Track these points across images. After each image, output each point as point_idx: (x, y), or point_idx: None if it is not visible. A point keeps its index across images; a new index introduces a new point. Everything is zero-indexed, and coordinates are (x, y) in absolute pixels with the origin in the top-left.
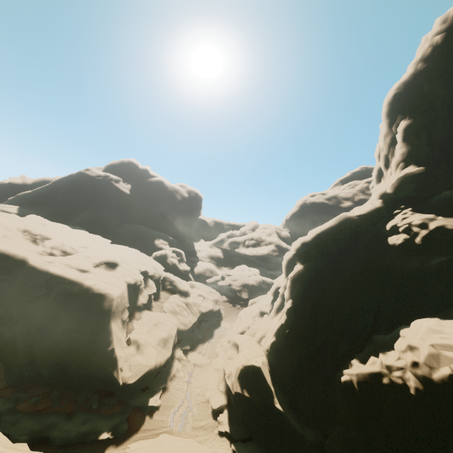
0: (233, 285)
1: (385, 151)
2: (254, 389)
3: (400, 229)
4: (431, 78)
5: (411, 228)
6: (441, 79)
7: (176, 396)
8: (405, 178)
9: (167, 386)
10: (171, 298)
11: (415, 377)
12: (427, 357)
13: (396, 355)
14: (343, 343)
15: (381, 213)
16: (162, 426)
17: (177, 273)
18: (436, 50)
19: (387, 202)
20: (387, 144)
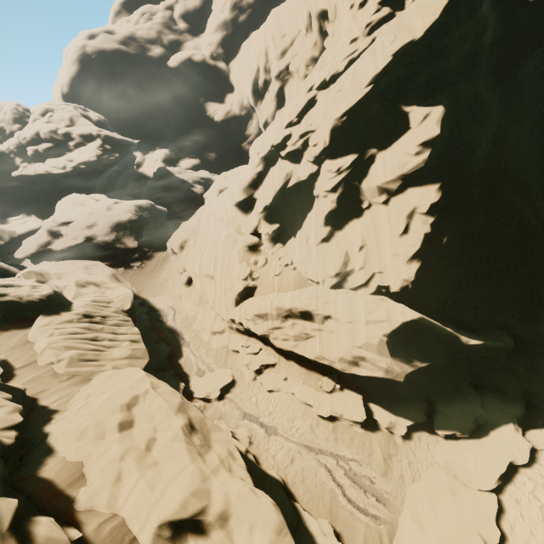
0: (97, 236)
1: None
2: (423, 350)
3: None
4: None
5: None
6: None
7: (308, 474)
8: None
9: (283, 484)
10: (40, 336)
11: None
12: None
13: None
14: None
15: None
16: (379, 543)
17: None
18: None
19: None
20: None
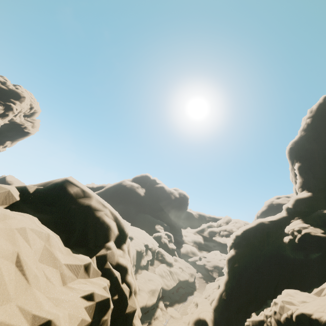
0: (206, 265)
1: (293, 178)
2: None
3: (289, 232)
4: (309, 140)
5: (293, 232)
6: (314, 141)
7: None
8: (297, 199)
9: (151, 322)
10: (161, 265)
11: (274, 321)
12: (279, 308)
13: (269, 308)
14: (253, 304)
15: (286, 220)
16: None
17: (167, 250)
18: (309, 126)
19: (290, 213)
20: (293, 174)
